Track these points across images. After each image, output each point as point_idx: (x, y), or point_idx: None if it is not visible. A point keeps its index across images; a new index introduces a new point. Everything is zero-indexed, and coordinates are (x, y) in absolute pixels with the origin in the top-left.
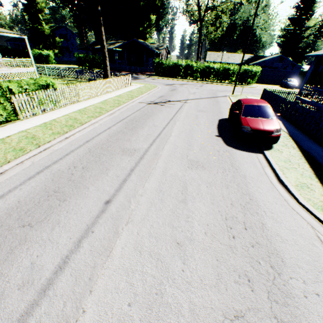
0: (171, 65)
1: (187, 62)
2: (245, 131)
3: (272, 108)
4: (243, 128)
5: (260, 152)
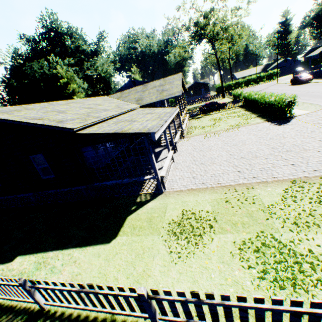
0: (226, 86)
1: (235, 81)
2: (303, 80)
3: None
4: (302, 80)
5: (309, 83)
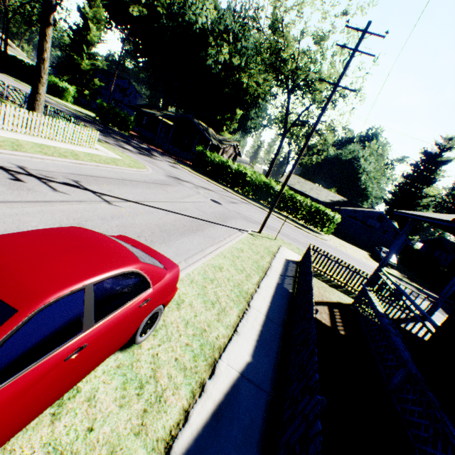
0: (217, 162)
1: (241, 166)
2: None
3: (295, 293)
4: None
5: None
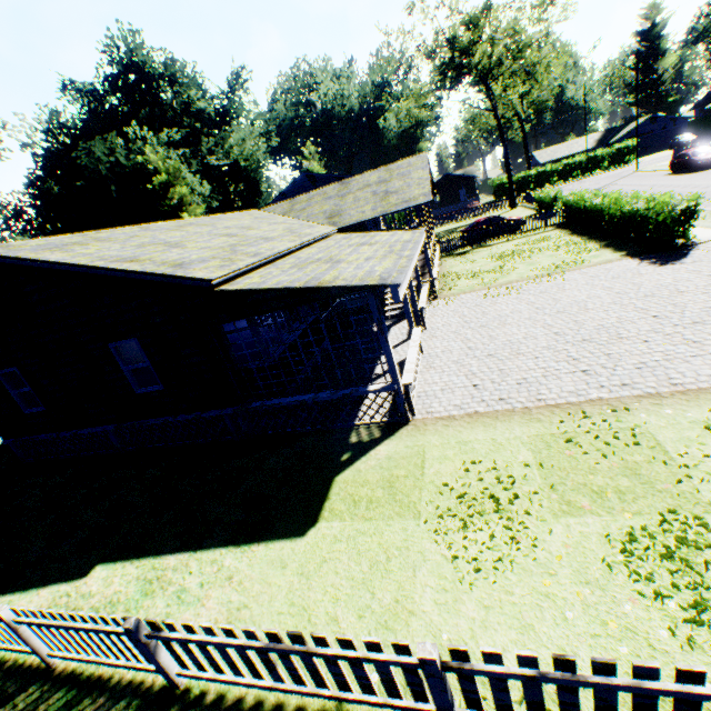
0: (517, 181)
1: (537, 169)
2: (701, 163)
3: None
4: (698, 162)
5: None
